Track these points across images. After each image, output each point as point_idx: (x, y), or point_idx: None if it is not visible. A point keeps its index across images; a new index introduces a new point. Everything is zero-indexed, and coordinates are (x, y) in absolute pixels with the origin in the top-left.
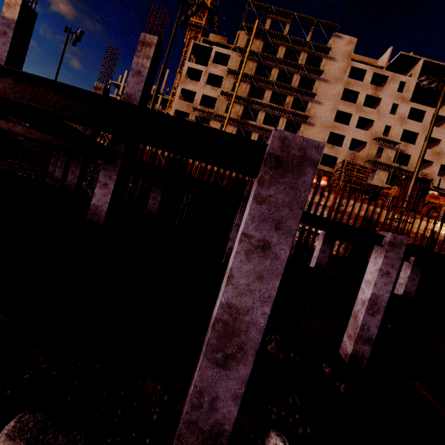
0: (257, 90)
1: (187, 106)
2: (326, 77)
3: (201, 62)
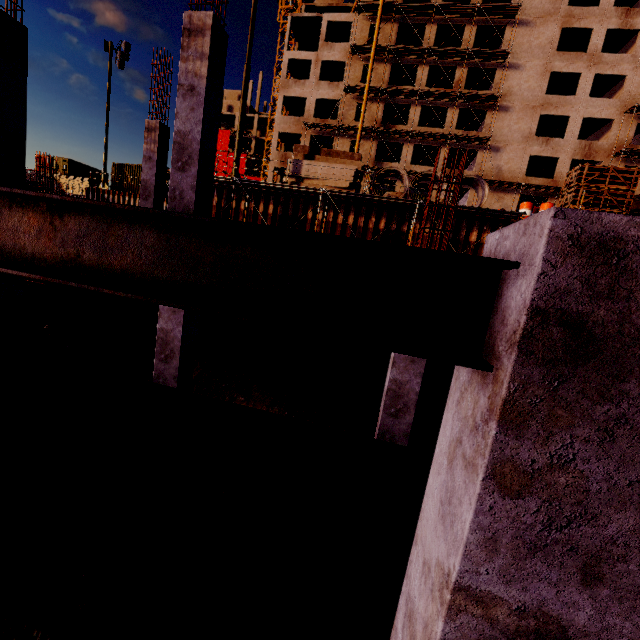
0: (403, 71)
1: (295, 124)
2: (525, 16)
3: (308, 47)
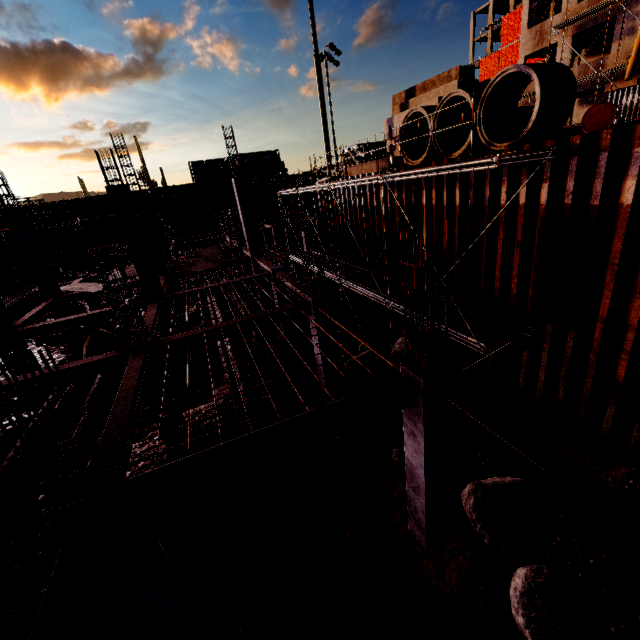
0: None
1: None
2: None
3: None
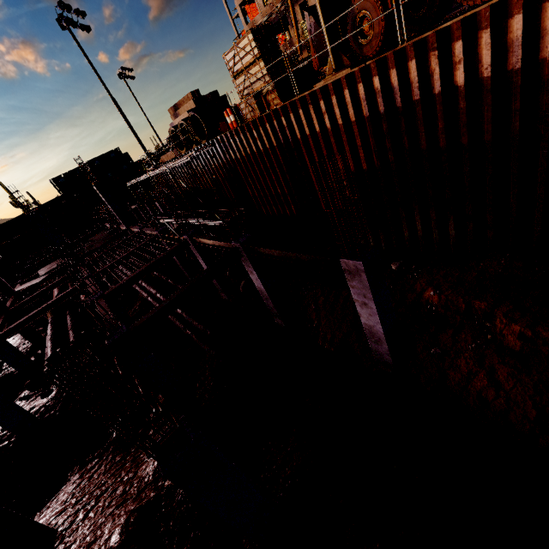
0: None
1: None
2: None
3: None
